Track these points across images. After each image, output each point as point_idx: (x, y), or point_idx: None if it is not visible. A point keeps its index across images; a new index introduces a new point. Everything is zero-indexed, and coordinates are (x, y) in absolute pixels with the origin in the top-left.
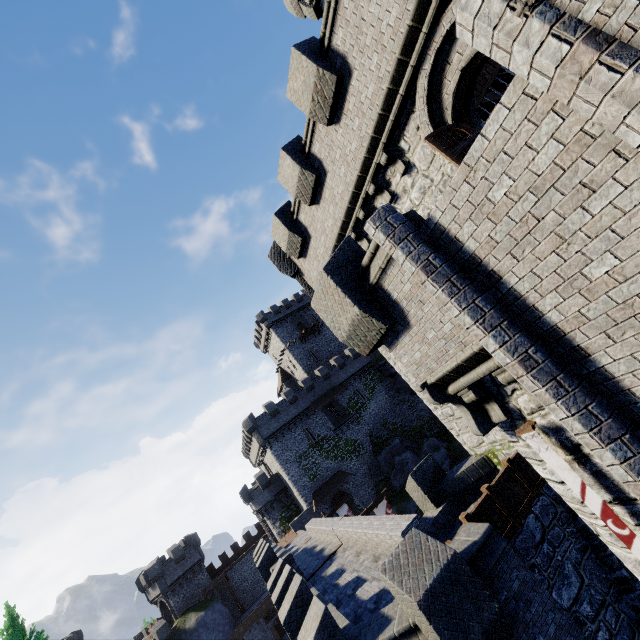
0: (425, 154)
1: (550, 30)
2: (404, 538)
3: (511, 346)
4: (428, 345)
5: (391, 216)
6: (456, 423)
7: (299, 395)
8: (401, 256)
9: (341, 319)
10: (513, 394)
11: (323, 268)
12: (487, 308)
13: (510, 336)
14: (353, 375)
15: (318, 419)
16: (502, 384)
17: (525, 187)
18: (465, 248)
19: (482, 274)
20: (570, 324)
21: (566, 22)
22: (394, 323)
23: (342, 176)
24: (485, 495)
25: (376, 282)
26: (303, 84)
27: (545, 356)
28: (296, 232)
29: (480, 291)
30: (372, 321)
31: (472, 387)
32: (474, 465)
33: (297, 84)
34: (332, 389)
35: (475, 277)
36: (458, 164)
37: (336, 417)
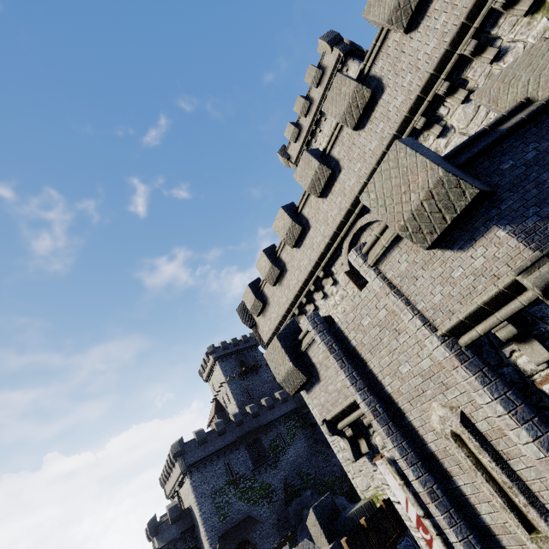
0: (345, 278)
1: (377, 276)
2: (297, 545)
3: (368, 401)
4: (329, 394)
5: (317, 318)
6: (352, 467)
7: (228, 428)
8: (319, 340)
9: (281, 368)
10: (373, 434)
11: (276, 335)
12: (358, 378)
13: (368, 396)
14: (279, 418)
15: (240, 455)
16: (368, 427)
17: (376, 323)
18: (351, 343)
19: (358, 359)
20: (396, 395)
21: (382, 276)
22: (311, 377)
23: (296, 275)
24: (363, 525)
25: (305, 350)
26: (283, 225)
27: (384, 410)
28: (260, 299)
29: (356, 368)
30: (299, 373)
31: (351, 426)
32: (362, 507)
33: (279, 224)
34: (258, 428)
35: (355, 359)
36: (360, 290)
37: (256, 457)
